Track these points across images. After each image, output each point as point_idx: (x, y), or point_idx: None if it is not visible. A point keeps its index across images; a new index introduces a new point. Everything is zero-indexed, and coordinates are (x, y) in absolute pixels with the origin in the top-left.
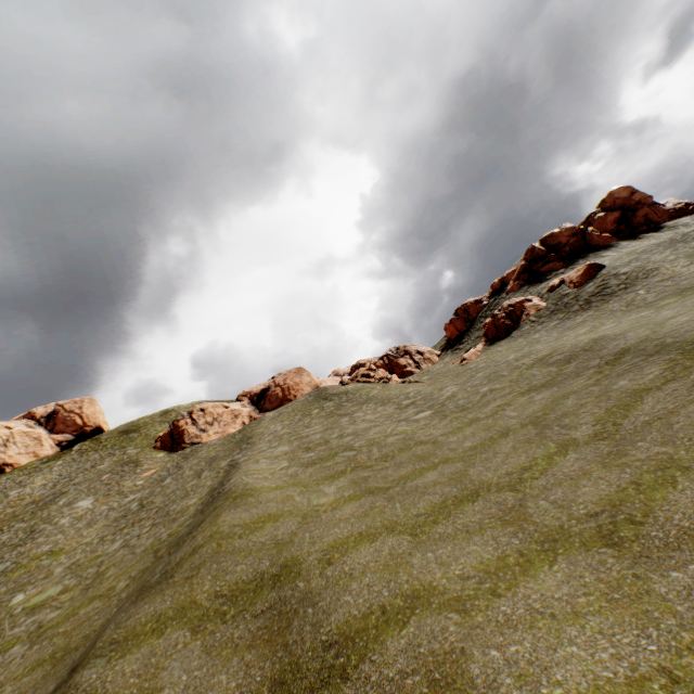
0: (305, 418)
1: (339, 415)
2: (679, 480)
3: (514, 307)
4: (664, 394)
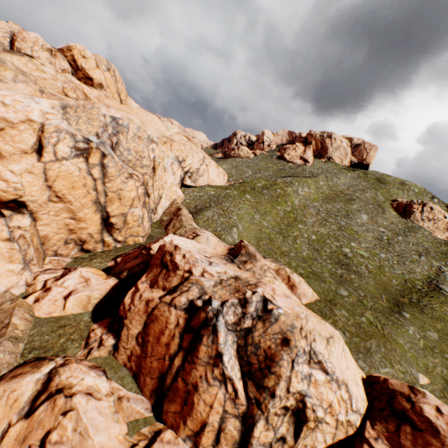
0: None
1: None
2: None
3: None
4: None
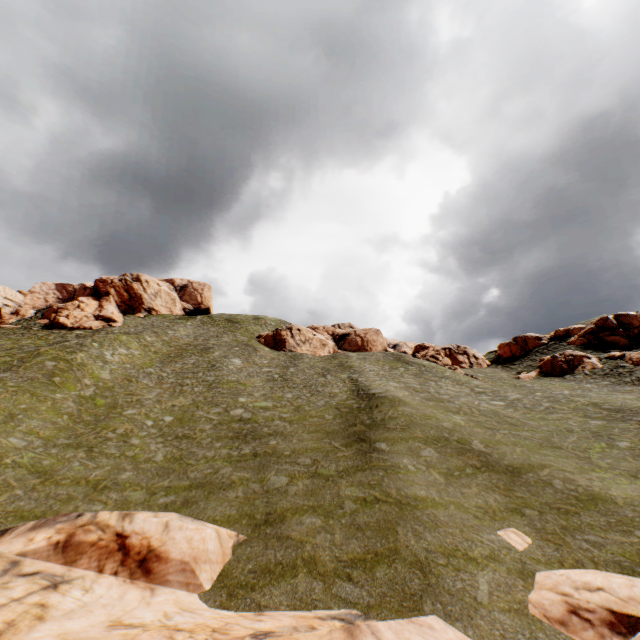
0: (394, 369)
1: (425, 379)
2: None
3: (574, 357)
4: None
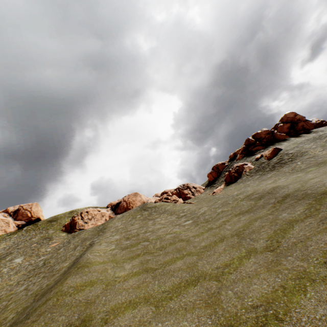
0: (133, 219)
1: (149, 219)
2: (308, 289)
3: (239, 167)
4: (304, 224)
